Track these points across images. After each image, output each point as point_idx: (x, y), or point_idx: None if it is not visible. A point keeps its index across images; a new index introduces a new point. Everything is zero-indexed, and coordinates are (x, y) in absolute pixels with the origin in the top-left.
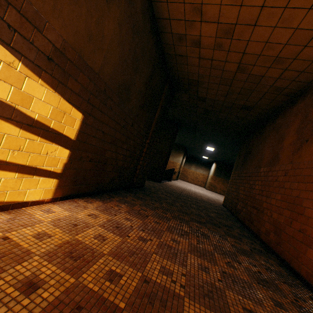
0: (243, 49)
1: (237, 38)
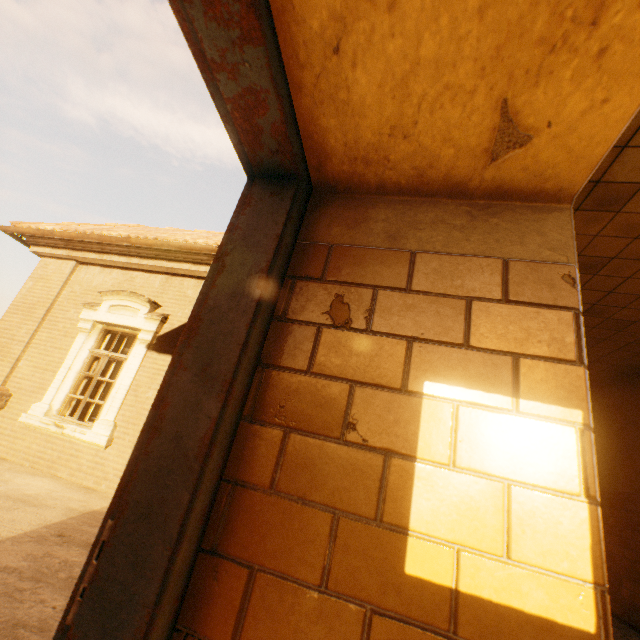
0: (612, 287)
1: (606, 274)
